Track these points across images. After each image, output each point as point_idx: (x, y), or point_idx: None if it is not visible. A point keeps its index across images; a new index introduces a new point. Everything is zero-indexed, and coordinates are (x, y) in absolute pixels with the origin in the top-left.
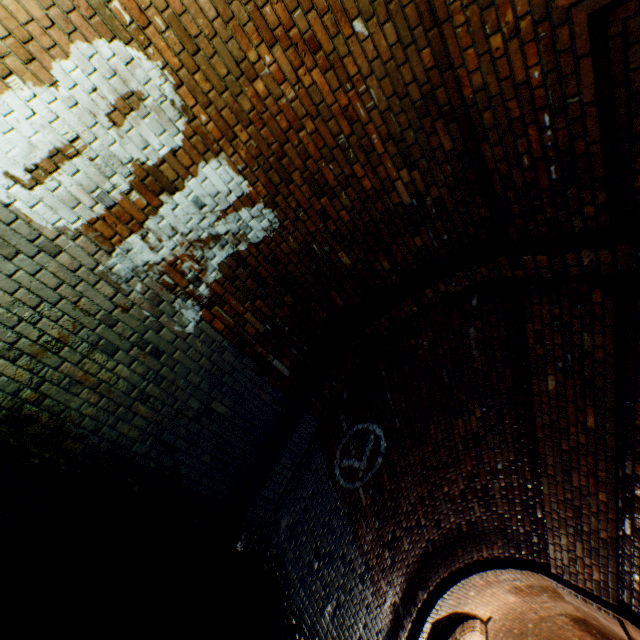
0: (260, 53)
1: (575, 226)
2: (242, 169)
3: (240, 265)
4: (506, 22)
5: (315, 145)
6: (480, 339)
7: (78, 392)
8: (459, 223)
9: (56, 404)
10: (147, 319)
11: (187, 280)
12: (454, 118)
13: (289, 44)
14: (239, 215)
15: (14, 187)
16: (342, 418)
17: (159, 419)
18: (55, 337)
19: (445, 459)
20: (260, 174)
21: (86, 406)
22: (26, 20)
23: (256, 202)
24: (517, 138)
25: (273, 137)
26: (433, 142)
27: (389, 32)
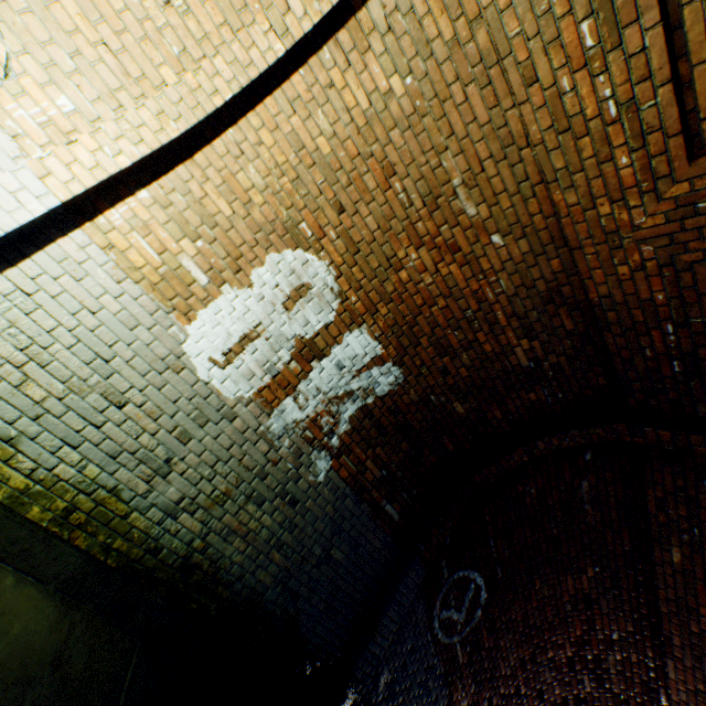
0: (408, 252)
1: (699, 410)
2: (378, 335)
3: (366, 416)
4: (633, 260)
5: (444, 316)
6: (594, 494)
7: (232, 540)
8: (575, 385)
9: (215, 552)
10: (289, 471)
11: (323, 433)
12: (577, 307)
13: (433, 246)
14: (370, 373)
15: (213, 368)
16: (444, 564)
17: (288, 565)
18: (222, 491)
19: (551, 618)
20: (393, 339)
21: (236, 553)
22: (240, 243)
23: (386, 361)
24: (640, 335)
25: (408, 310)
26: (555, 321)
27: (522, 244)
